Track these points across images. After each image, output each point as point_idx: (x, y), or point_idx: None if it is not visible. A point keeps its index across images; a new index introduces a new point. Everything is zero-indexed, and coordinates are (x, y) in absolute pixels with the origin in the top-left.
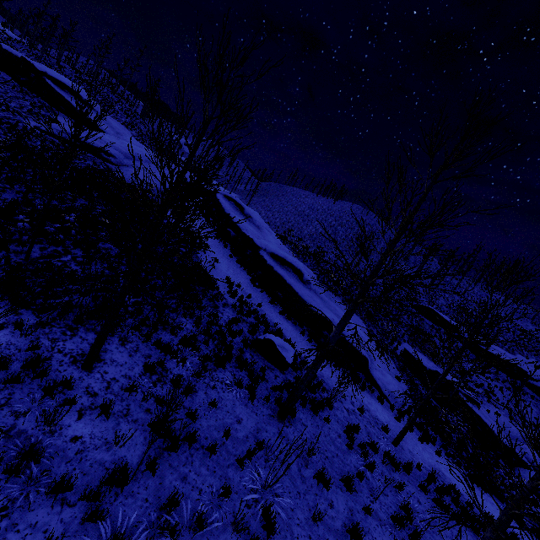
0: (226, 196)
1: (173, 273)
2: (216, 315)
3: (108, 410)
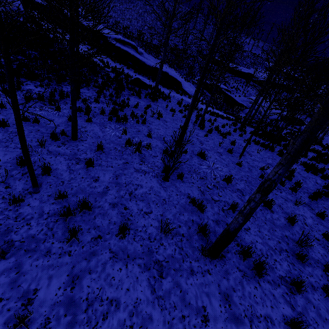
0: None
1: None
2: (108, 73)
3: (98, 100)
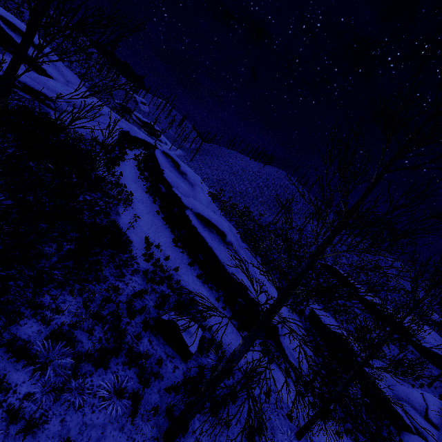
0: (164, 152)
1: (77, 234)
2: (115, 289)
3: None
